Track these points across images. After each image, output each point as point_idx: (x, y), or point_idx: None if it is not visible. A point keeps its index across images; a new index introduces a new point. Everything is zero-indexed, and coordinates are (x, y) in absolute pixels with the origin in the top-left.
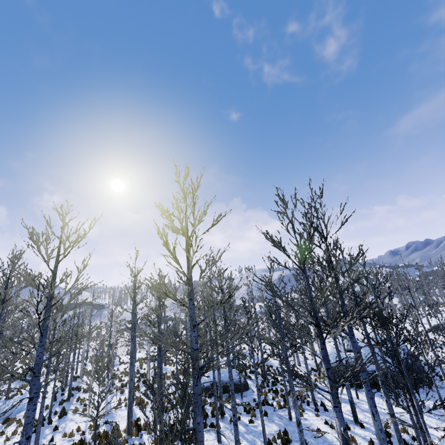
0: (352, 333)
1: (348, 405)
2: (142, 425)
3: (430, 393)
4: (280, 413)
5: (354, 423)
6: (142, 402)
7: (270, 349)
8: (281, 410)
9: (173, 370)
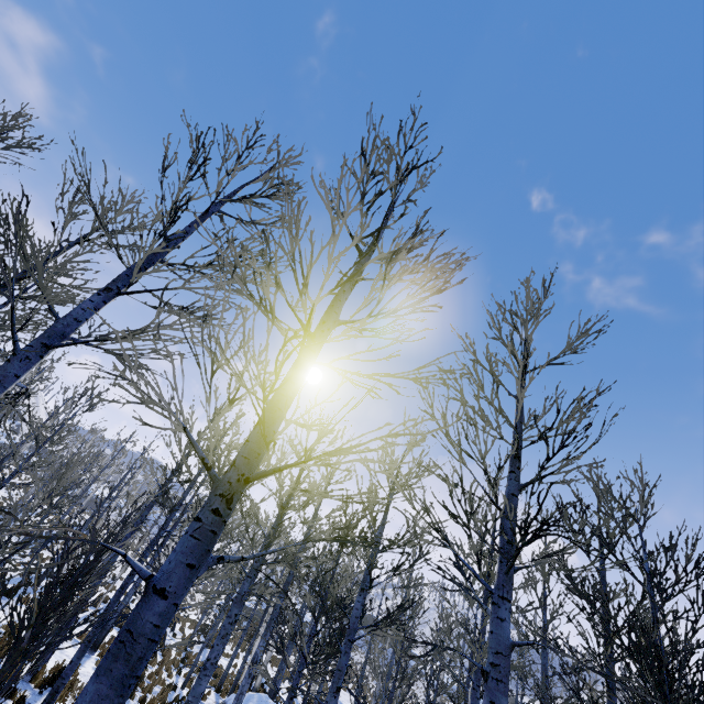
0: (503, 591)
1: None
2: None
3: None
4: None
5: None
6: None
7: None
8: None
9: None
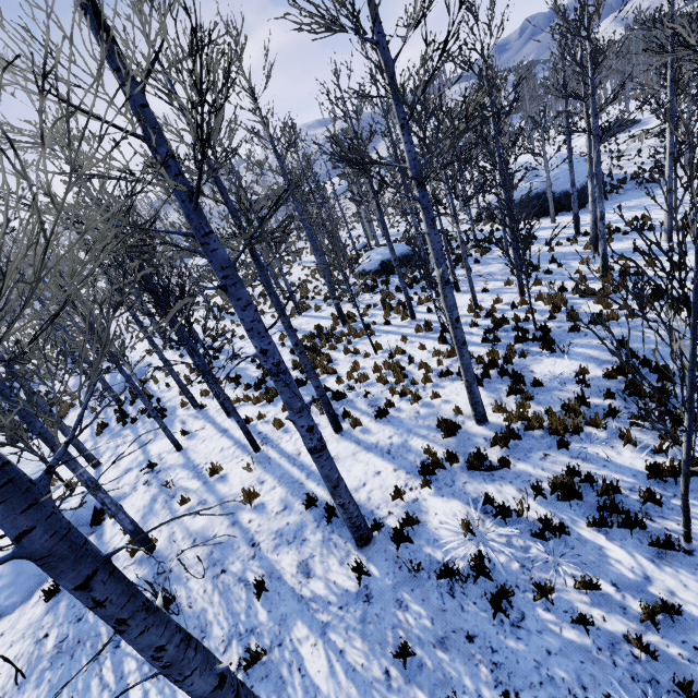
0: None
1: (550, 230)
2: (350, 314)
3: (619, 198)
4: (489, 257)
5: (576, 236)
6: (309, 308)
7: (400, 223)
8: (486, 256)
9: (298, 278)
